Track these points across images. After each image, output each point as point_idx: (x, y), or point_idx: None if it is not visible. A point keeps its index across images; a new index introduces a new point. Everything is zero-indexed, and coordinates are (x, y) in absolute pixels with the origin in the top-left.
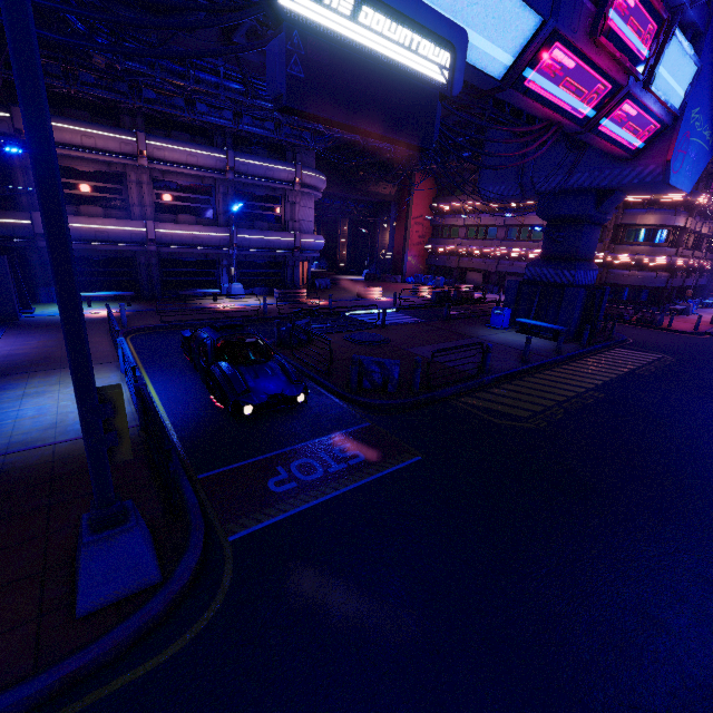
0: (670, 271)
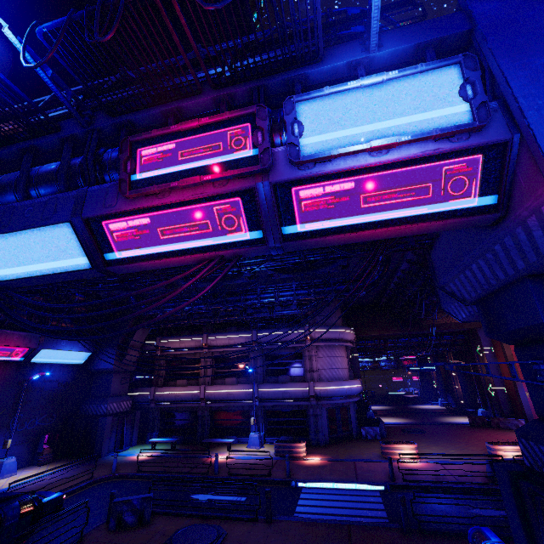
0: None
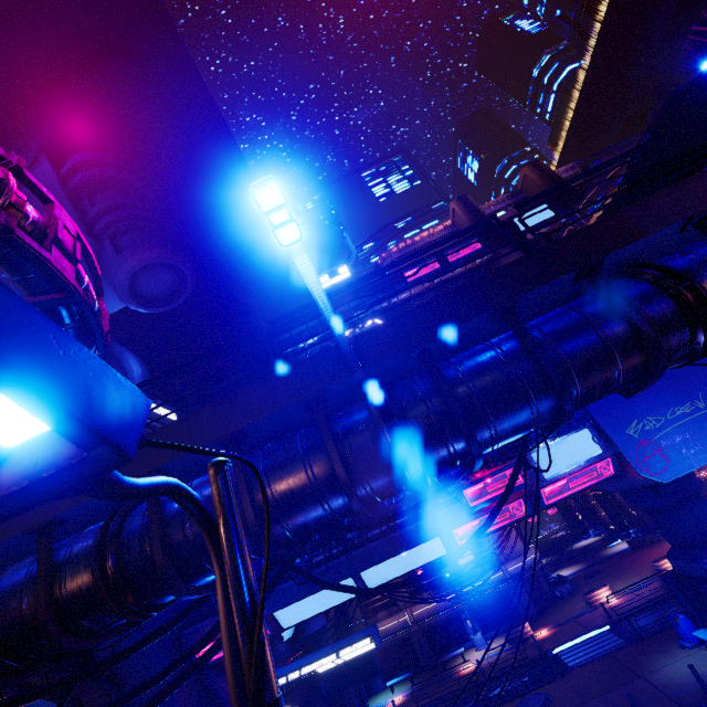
0: None
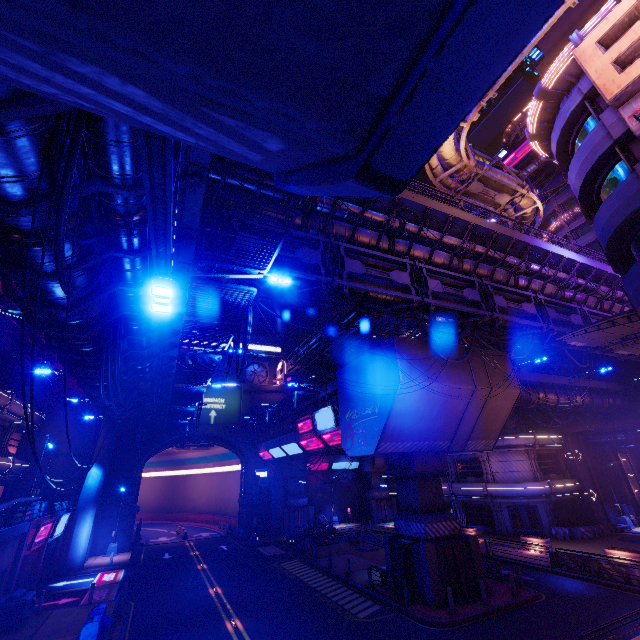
0: None
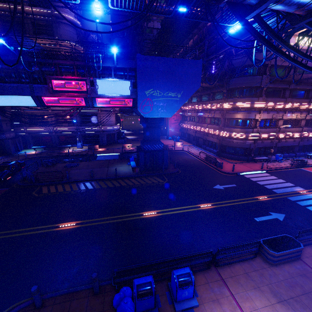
0: (253, 140)
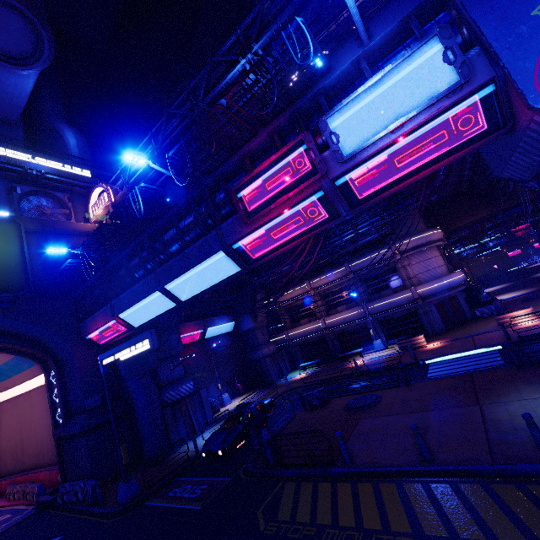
0: None
